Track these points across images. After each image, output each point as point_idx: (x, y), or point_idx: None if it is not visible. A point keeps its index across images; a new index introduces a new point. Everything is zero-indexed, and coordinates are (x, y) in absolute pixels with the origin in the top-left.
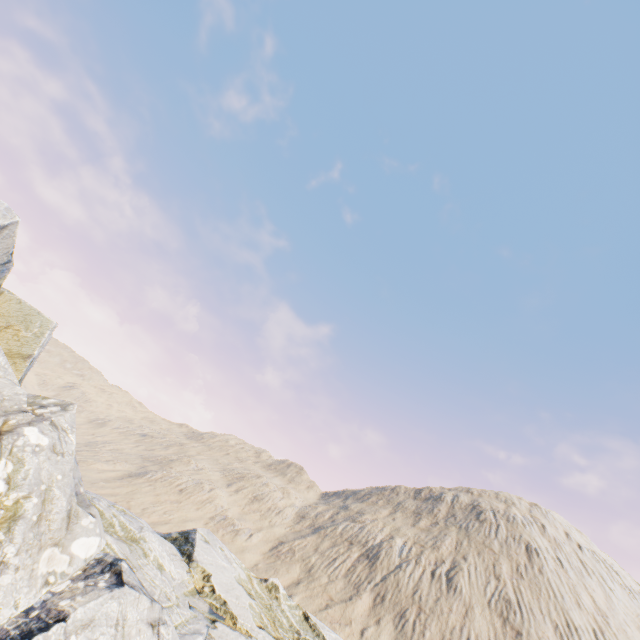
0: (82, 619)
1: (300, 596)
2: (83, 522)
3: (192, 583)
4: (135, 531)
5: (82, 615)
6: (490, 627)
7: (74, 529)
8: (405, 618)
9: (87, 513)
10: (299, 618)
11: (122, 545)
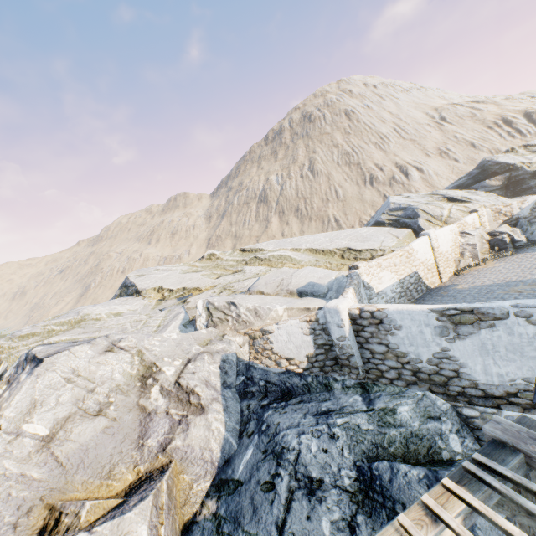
0: (20, 412)
1: None
2: None
3: (153, 301)
4: (74, 318)
5: (16, 411)
6: (343, 175)
7: None
8: (300, 210)
9: None
10: (239, 255)
11: (72, 332)
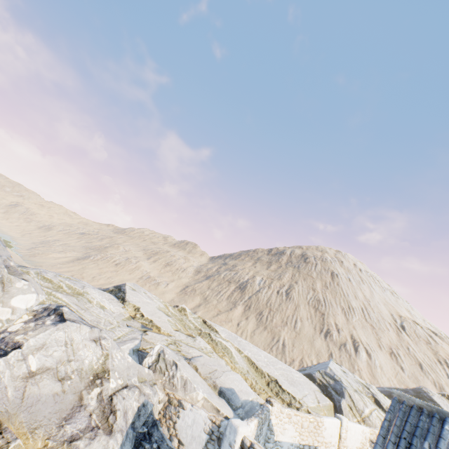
0: (35, 345)
1: (201, 312)
2: (17, 285)
3: (127, 313)
4: (79, 289)
5: (34, 343)
6: (308, 313)
7: (10, 291)
8: (262, 315)
9: (19, 279)
10: (200, 323)
11: (71, 298)
